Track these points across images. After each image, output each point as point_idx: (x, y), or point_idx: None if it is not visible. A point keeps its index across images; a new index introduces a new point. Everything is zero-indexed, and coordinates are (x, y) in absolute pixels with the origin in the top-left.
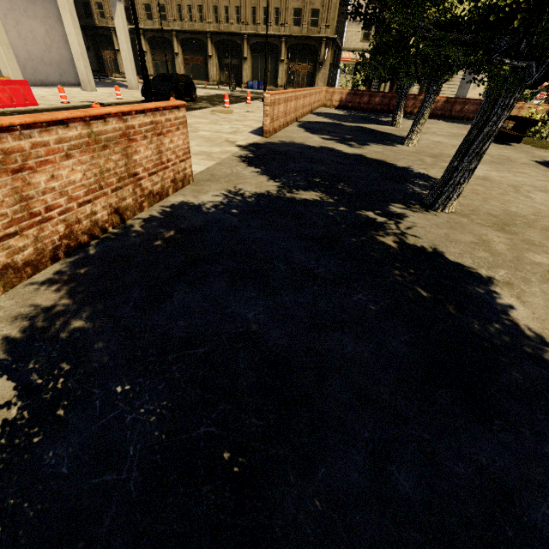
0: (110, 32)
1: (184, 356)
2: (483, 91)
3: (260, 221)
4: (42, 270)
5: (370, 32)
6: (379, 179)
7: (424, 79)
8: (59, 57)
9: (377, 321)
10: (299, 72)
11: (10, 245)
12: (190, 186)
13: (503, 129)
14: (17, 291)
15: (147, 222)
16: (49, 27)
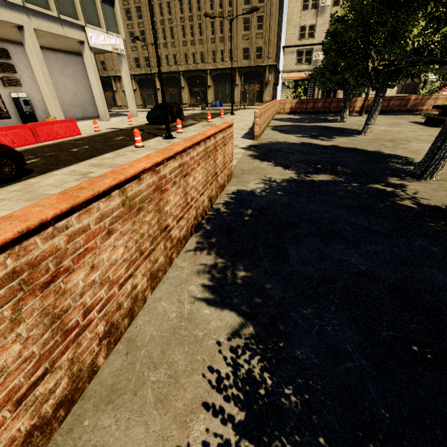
0: (110, 79)
1: (331, 289)
2: (396, 89)
3: (304, 198)
4: (187, 242)
5: (301, 57)
6: (364, 161)
7: (378, 87)
8: (82, 100)
9: (445, 258)
10: (250, 91)
11: (180, 225)
12: (233, 179)
13: (433, 116)
14: (183, 256)
15: (226, 205)
16: (76, 81)
